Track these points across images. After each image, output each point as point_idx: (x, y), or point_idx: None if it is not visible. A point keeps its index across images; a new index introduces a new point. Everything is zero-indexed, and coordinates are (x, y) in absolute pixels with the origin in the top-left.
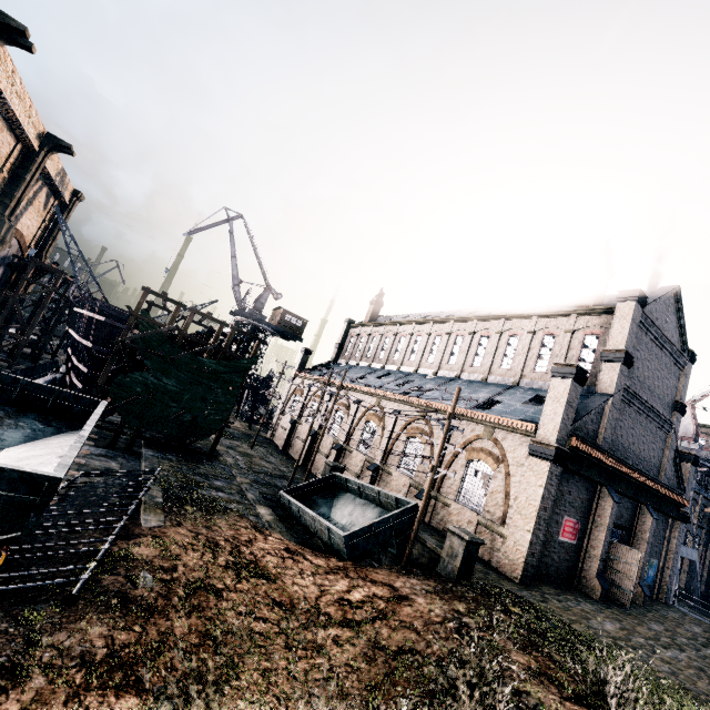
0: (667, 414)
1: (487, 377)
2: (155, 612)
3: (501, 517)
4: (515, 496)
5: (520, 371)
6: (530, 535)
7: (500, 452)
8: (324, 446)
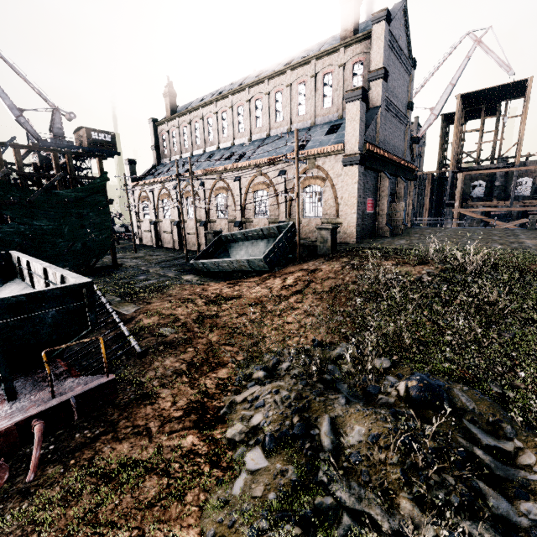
0: (405, 113)
1: (291, 127)
2: (192, 339)
3: (336, 213)
4: (341, 197)
5: (314, 112)
6: (356, 214)
7: (324, 173)
8: (190, 228)
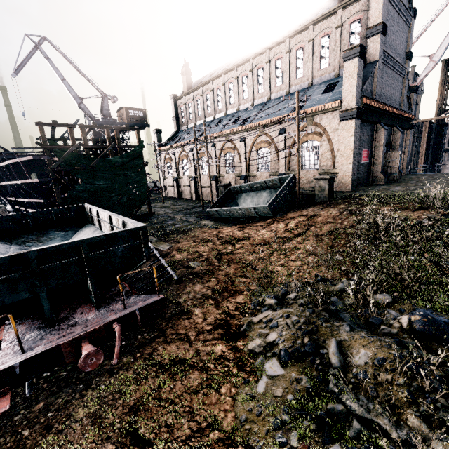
0: (402, 64)
1: (289, 90)
2: (214, 271)
3: (332, 164)
4: (337, 149)
5: (311, 74)
6: (352, 165)
7: (321, 129)
8: (204, 182)
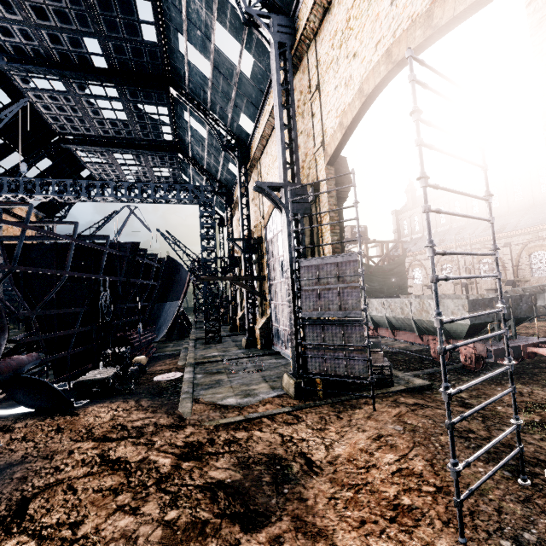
0: None
1: None
2: None
3: None
4: None
5: None
6: None
7: None
8: (446, 290)
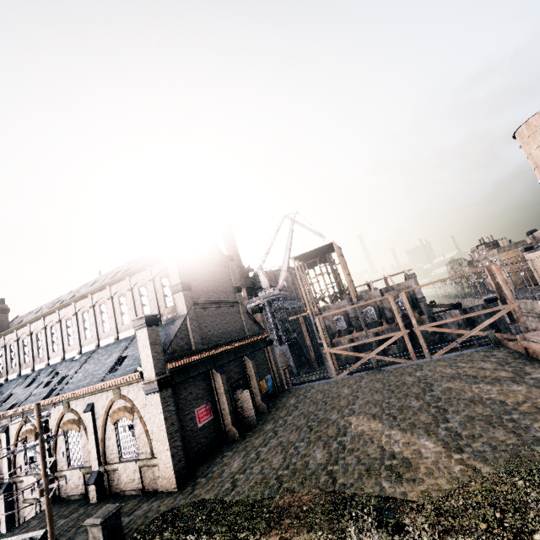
0: (233, 297)
1: (118, 336)
2: None
3: (150, 452)
4: (151, 430)
5: None
6: (169, 451)
7: (130, 403)
8: None
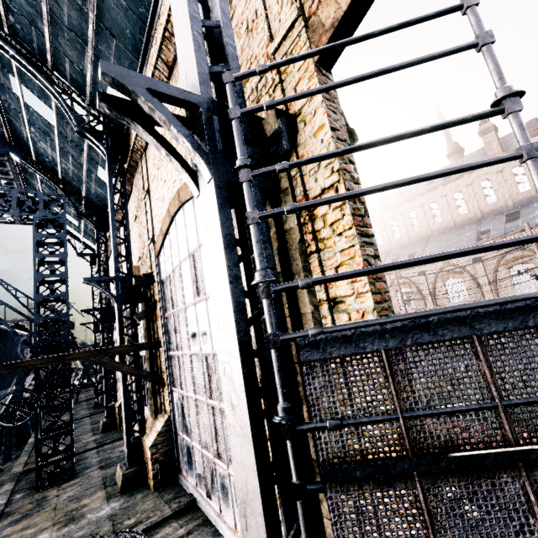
0: None
1: (454, 224)
2: None
3: None
4: None
5: (478, 209)
6: None
7: (532, 251)
8: None
